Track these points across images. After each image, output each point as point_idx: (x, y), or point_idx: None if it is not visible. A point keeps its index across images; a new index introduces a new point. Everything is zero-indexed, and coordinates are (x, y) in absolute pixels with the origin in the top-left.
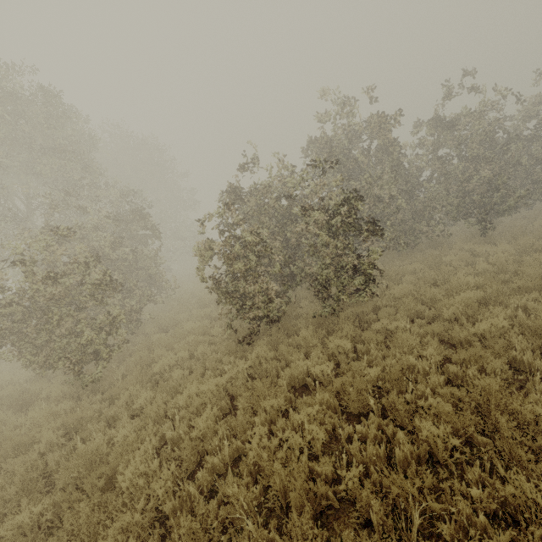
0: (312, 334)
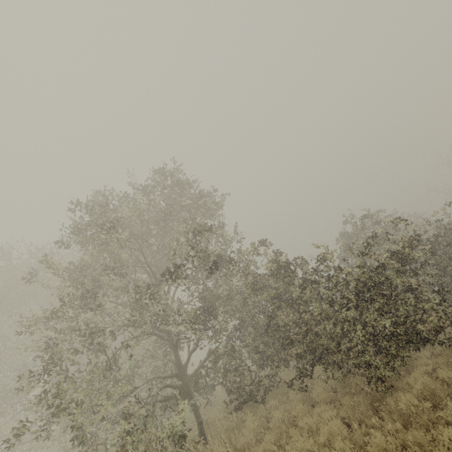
0: None
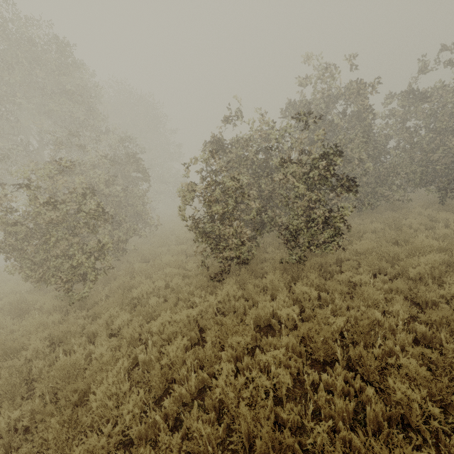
0: (279, 279)
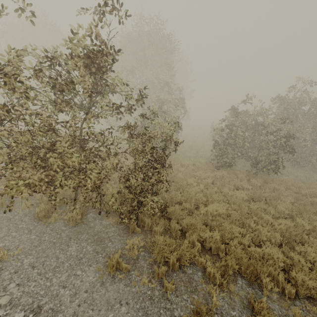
0: (244, 176)
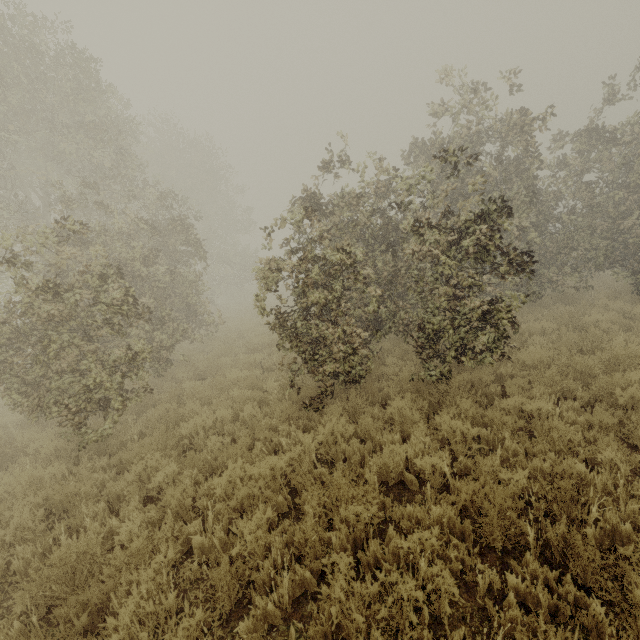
0: (410, 406)
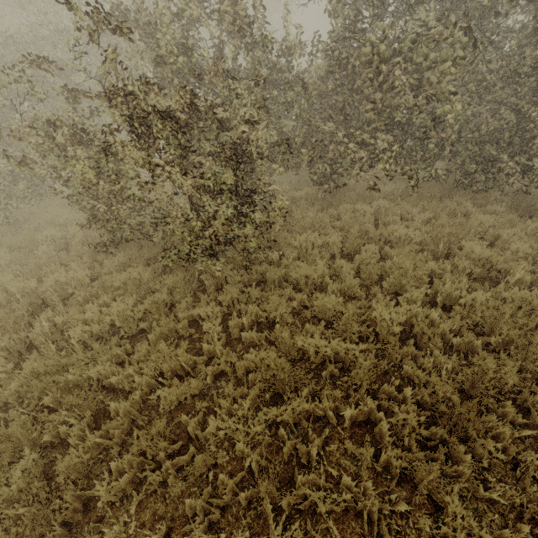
0: (148, 278)
